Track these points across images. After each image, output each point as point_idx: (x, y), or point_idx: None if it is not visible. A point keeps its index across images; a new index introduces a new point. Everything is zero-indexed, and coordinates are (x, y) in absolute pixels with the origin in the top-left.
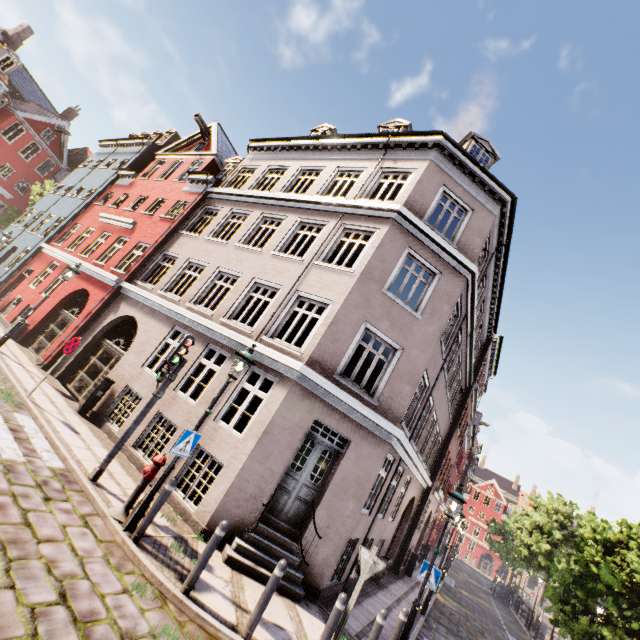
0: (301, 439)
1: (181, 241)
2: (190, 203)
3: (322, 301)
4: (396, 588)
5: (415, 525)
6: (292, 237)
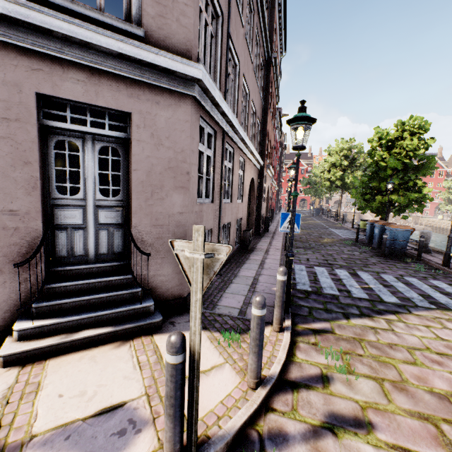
0: (33, 141)
1: None
2: None
3: None
4: (262, 244)
5: (261, 199)
6: None
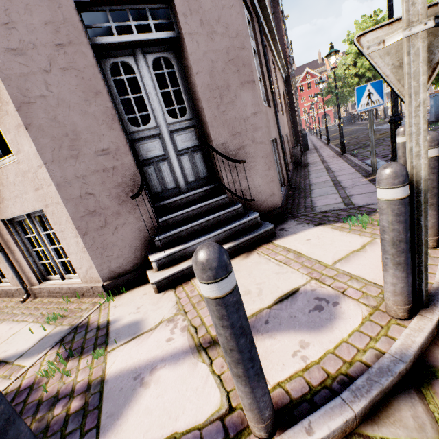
0: (93, 65)
1: None
2: None
3: None
4: (312, 159)
5: (294, 114)
6: None
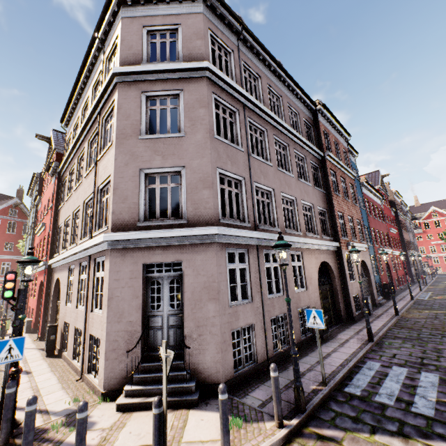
0: (140, 286)
1: (61, 214)
2: (53, 188)
3: (108, 180)
4: (347, 333)
5: (345, 279)
6: (91, 156)
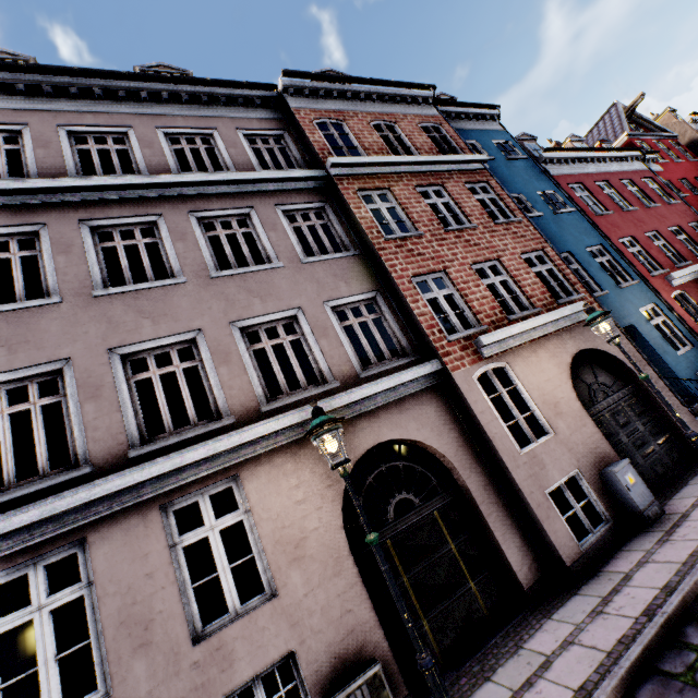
0: None
1: None
2: None
3: None
4: None
5: (495, 454)
6: None
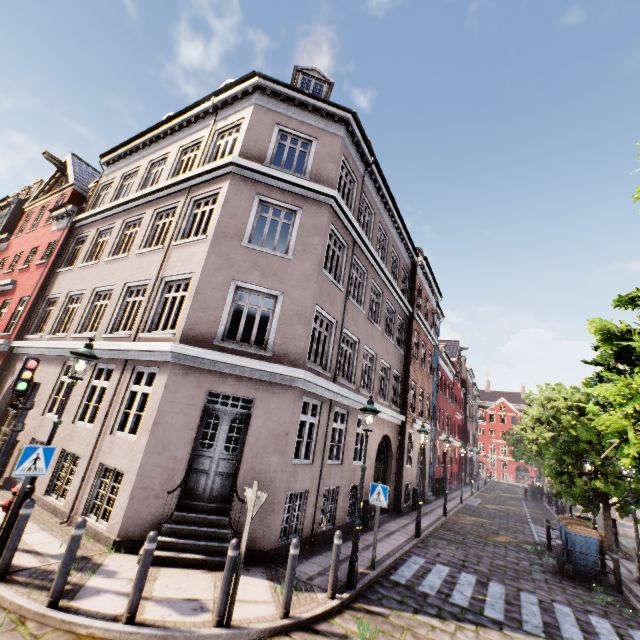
0: (198, 416)
1: (59, 280)
2: (58, 240)
3: (185, 277)
4: (393, 525)
5: (402, 461)
6: (153, 231)
